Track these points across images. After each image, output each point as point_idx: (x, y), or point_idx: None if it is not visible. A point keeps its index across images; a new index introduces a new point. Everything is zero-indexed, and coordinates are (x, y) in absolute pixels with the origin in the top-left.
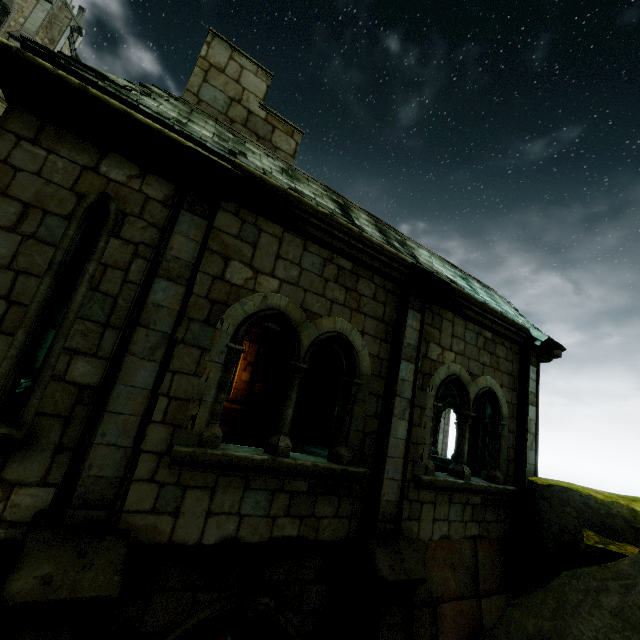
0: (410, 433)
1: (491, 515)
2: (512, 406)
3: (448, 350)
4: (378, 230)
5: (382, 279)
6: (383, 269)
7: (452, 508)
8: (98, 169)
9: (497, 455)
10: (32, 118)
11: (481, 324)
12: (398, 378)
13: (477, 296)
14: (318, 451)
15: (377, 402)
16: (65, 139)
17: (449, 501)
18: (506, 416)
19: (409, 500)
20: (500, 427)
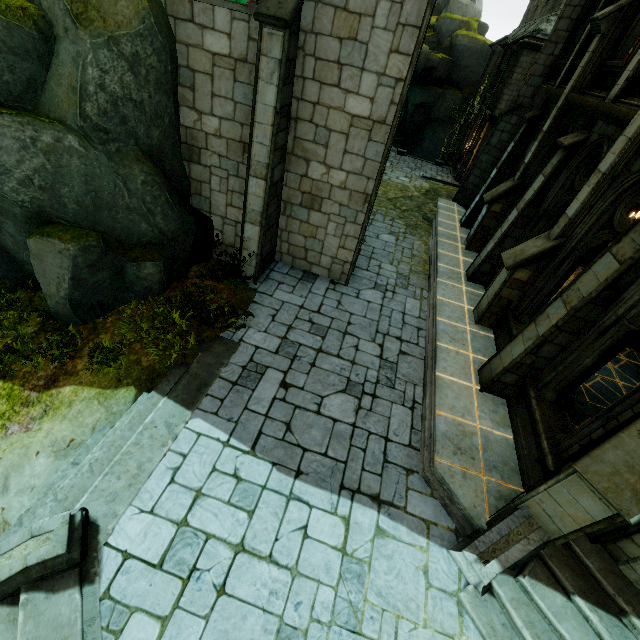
0: None
1: None
2: None
3: None
4: None
5: None
6: None
7: None
8: (535, 57)
9: None
10: (527, 51)
11: None
12: None
13: None
14: None
15: None
16: (531, 53)
17: None
18: None
19: None
20: None
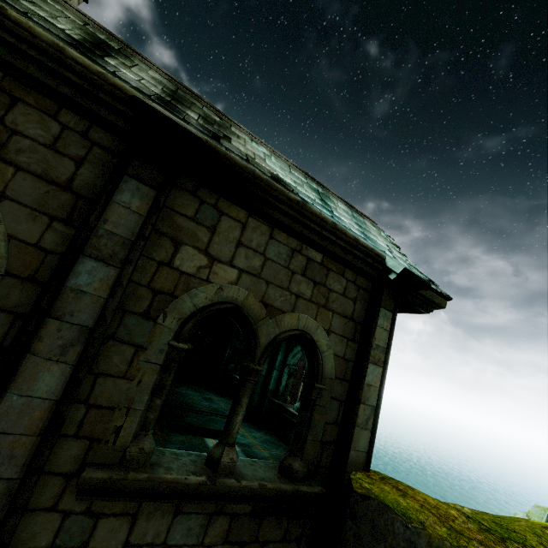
0: (68, 389)
1: (272, 531)
2: (345, 363)
3: (225, 263)
4: (169, 93)
5: (84, 121)
6: (82, 102)
7: (180, 523)
8: None
9: (303, 434)
10: None
11: (303, 238)
12: (64, 286)
13: (320, 208)
14: (189, 393)
15: (12, 325)
16: None
17: (176, 510)
18: (330, 376)
19: (62, 512)
20: (315, 392)
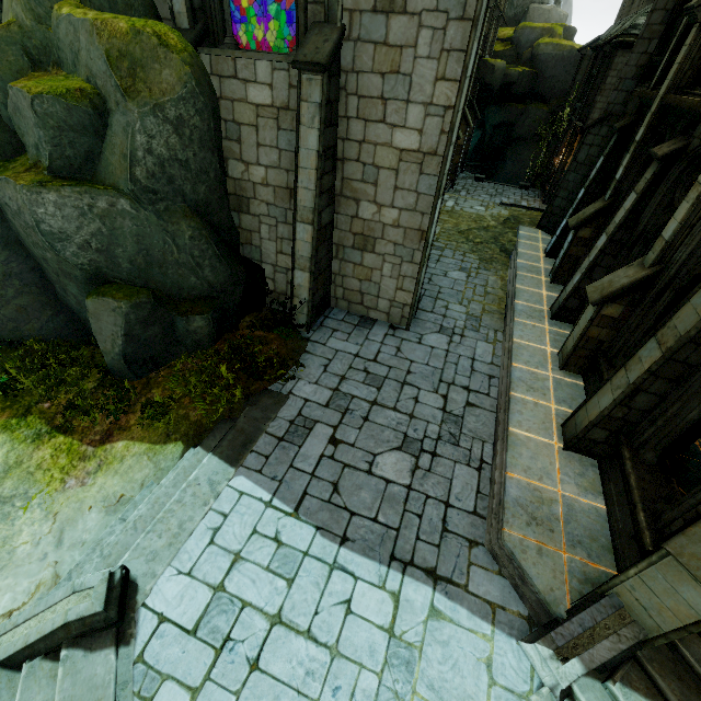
0: None
1: None
2: None
3: None
4: None
5: None
6: None
7: None
8: None
9: None
10: (622, 51)
11: None
12: None
13: None
14: None
15: None
16: (627, 53)
17: None
18: None
19: None
20: None
